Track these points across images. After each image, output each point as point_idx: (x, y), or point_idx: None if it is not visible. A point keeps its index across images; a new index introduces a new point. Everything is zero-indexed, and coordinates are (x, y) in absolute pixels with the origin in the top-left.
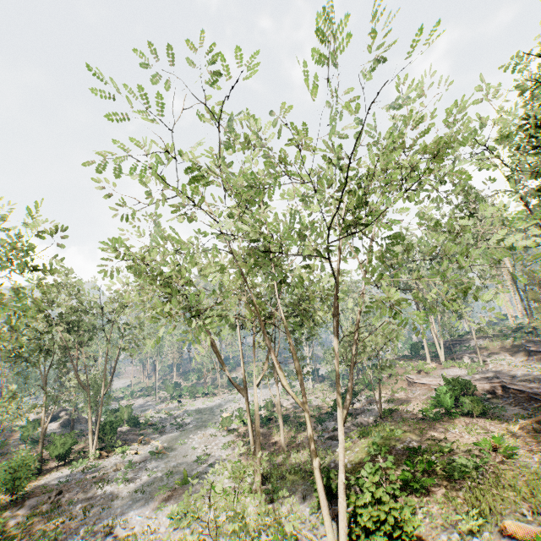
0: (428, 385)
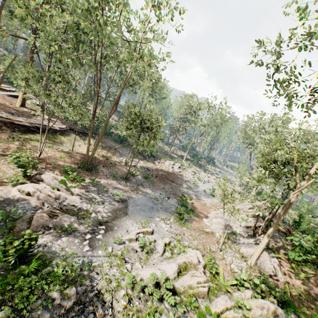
0: None
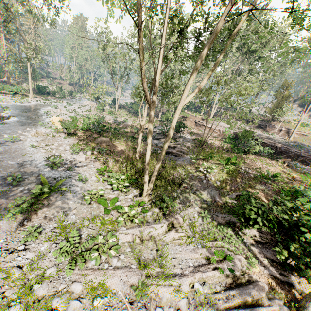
0: (212, 128)
